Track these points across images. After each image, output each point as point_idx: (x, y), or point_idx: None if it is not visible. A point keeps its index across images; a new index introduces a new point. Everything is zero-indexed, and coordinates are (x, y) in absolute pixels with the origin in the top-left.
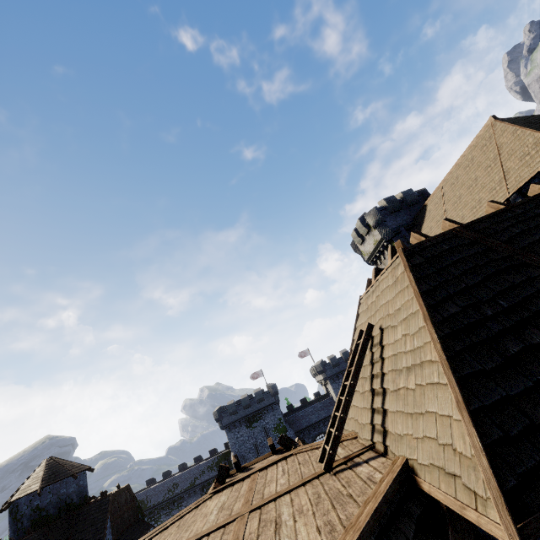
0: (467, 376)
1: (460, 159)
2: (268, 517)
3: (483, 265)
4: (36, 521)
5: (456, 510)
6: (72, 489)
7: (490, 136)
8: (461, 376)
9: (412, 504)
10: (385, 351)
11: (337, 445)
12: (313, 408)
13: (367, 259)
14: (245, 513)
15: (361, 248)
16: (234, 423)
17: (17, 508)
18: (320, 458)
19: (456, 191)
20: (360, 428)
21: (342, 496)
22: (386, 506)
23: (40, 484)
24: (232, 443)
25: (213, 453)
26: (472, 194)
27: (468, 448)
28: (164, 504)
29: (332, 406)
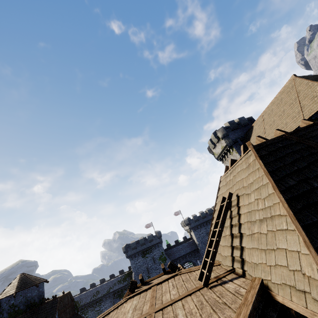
0: (308, 225)
1: (274, 99)
2: (169, 316)
3: (306, 156)
4: (12, 314)
5: (307, 316)
6: (35, 294)
7: (292, 86)
8: (304, 225)
9: (270, 311)
10: (241, 209)
11: (211, 269)
12: (182, 246)
13: (217, 157)
14: (152, 313)
15: (213, 151)
16: (135, 254)
17: (0, 305)
18: (199, 277)
19: (271, 118)
20: (223, 258)
21: (220, 303)
22: (255, 312)
23: (15, 290)
24: (133, 266)
25: (121, 272)
26: (281, 120)
27: (316, 273)
28: (91, 303)
29: (193, 245)
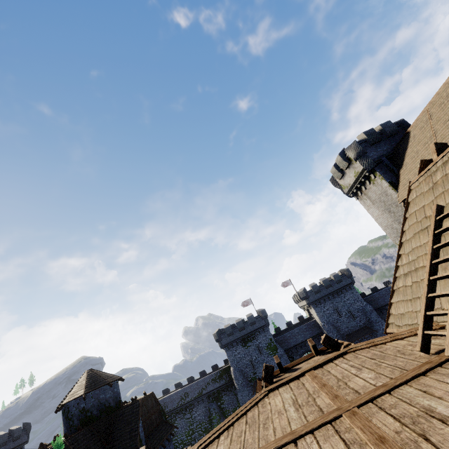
0: None
1: None
2: (407, 412)
3: None
4: (83, 420)
5: None
6: (109, 395)
7: None
8: None
9: None
10: None
11: None
12: (299, 330)
13: (347, 192)
14: (352, 408)
15: (341, 182)
16: (232, 343)
17: (68, 409)
18: (421, 346)
19: (446, 110)
20: None
21: None
22: None
23: (84, 390)
24: (231, 359)
25: (214, 368)
26: None
27: None
28: (179, 409)
29: (315, 327)
